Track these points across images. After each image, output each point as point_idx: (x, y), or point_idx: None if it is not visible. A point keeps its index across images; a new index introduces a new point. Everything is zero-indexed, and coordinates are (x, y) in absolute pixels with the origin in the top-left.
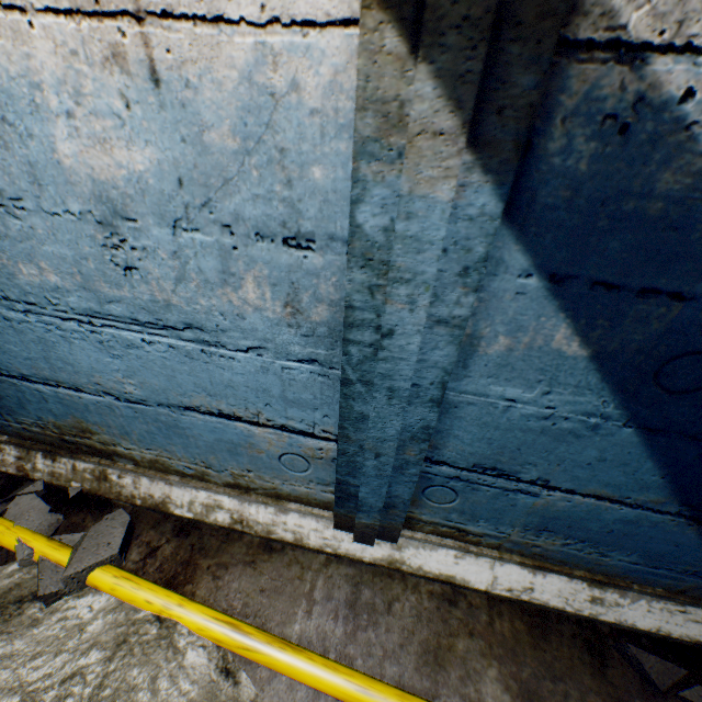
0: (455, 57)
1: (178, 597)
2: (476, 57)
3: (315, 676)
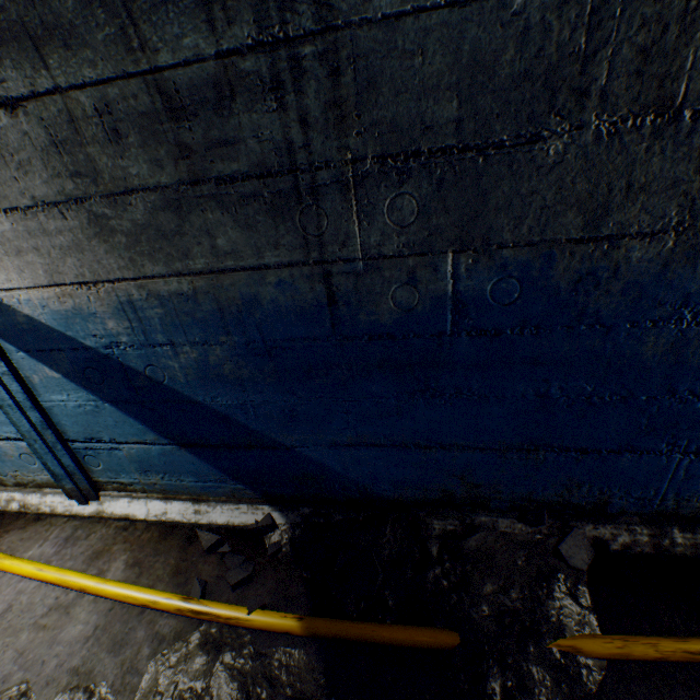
0: None
1: None
2: None
3: (21, 567)
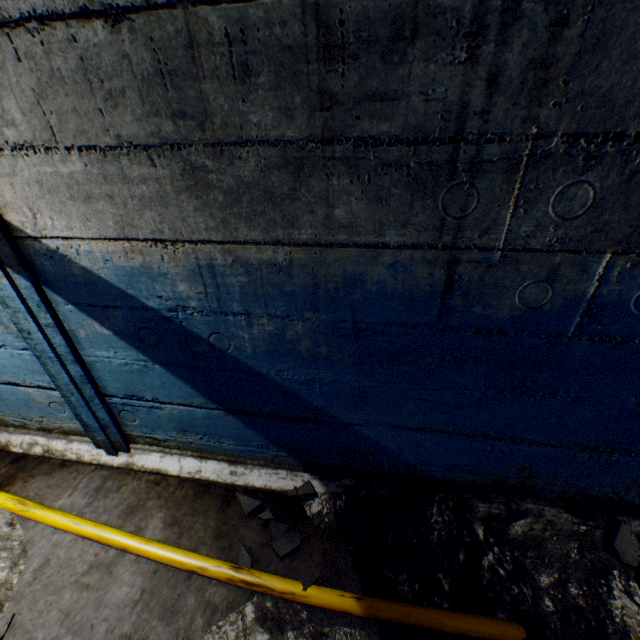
0: None
1: None
2: None
3: (54, 519)
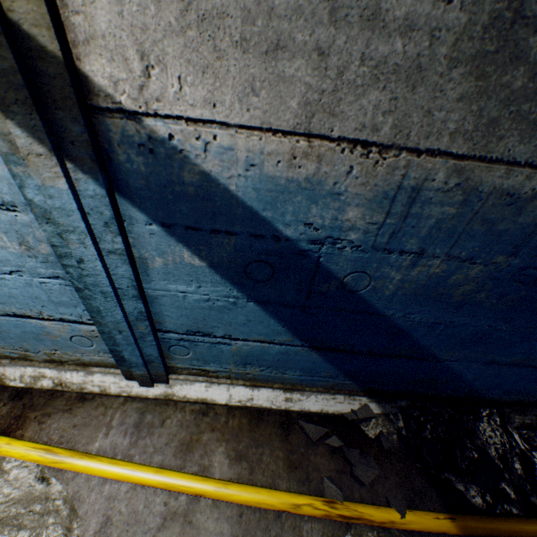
0: (24, 118)
1: (7, 439)
2: (36, 119)
3: (102, 470)
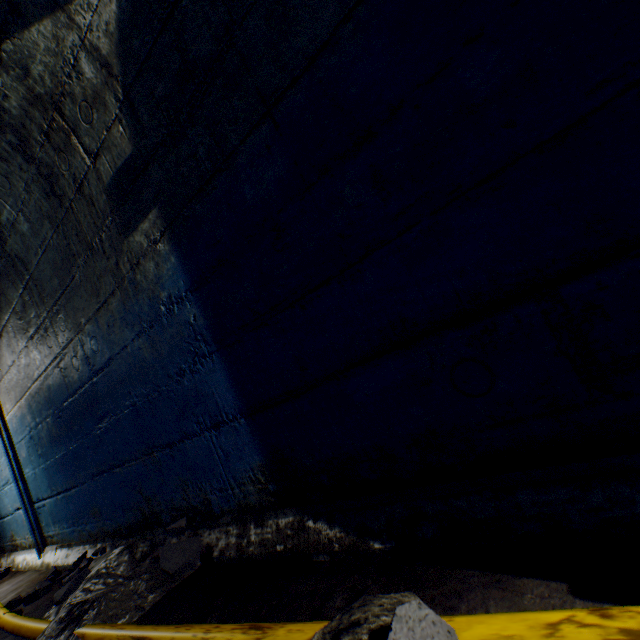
0: None
1: None
2: None
3: None
